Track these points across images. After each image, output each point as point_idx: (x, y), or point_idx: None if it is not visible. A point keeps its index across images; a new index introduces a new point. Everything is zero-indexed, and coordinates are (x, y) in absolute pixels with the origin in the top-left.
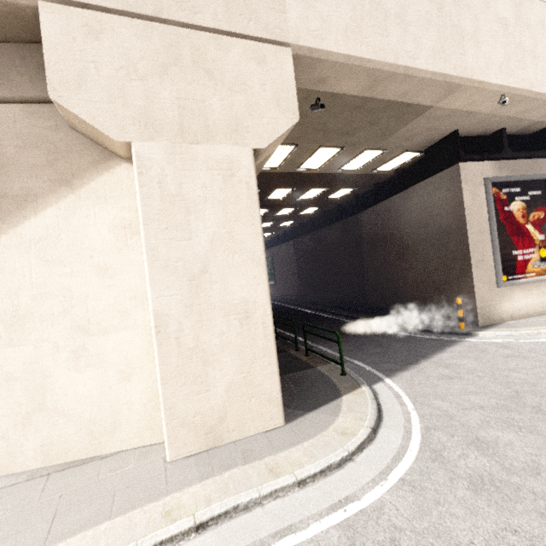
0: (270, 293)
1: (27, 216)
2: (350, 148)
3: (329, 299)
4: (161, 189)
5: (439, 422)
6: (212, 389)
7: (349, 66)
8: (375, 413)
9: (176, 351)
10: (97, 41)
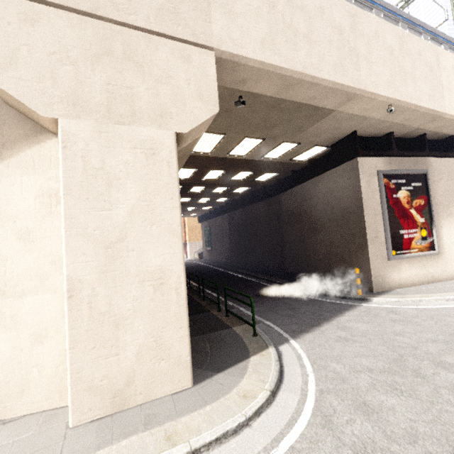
0: (207, 257)
1: None
2: (270, 140)
3: (255, 265)
4: (84, 163)
5: (333, 385)
6: (121, 352)
7: (265, 71)
8: (277, 375)
9: (87, 316)
10: (32, 27)
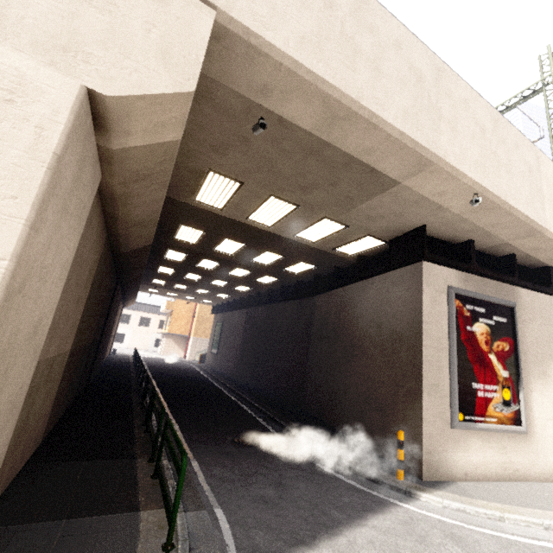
0: (209, 362)
1: None
2: (307, 210)
3: (265, 388)
4: None
5: None
6: None
7: (299, 78)
8: None
9: None
10: None
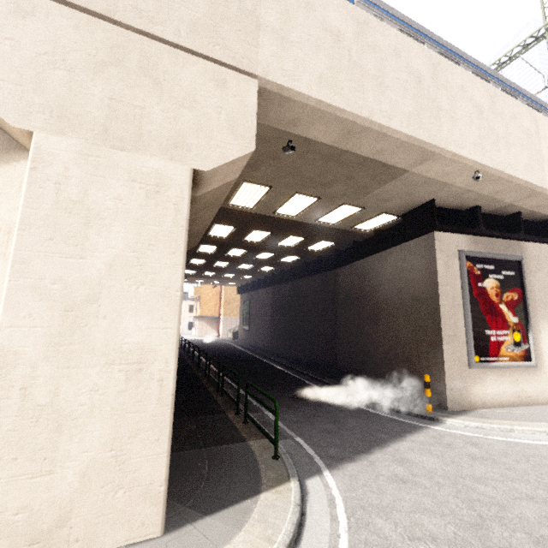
0: (242, 338)
1: None
2: (327, 200)
3: (299, 355)
4: (58, 192)
5: None
6: (58, 470)
7: (321, 111)
8: (292, 531)
9: (16, 408)
10: (24, 21)
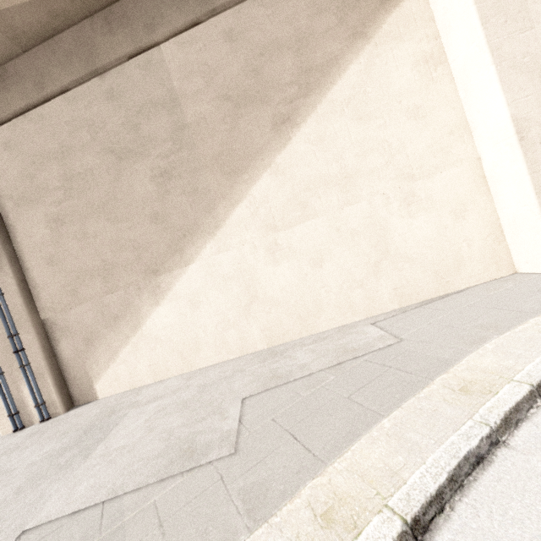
0: None
1: (333, 81)
2: None
3: None
4: None
5: None
6: None
7: None
8: None
9: None
10: None
